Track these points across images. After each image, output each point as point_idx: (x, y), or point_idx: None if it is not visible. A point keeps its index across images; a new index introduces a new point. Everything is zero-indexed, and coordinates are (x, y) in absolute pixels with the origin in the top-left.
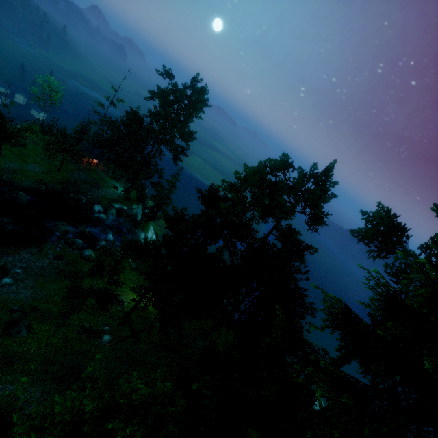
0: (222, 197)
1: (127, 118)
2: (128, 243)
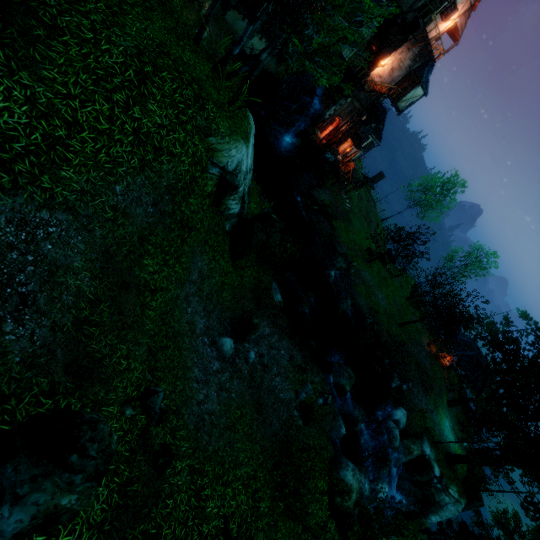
0: None
1: None
2: None
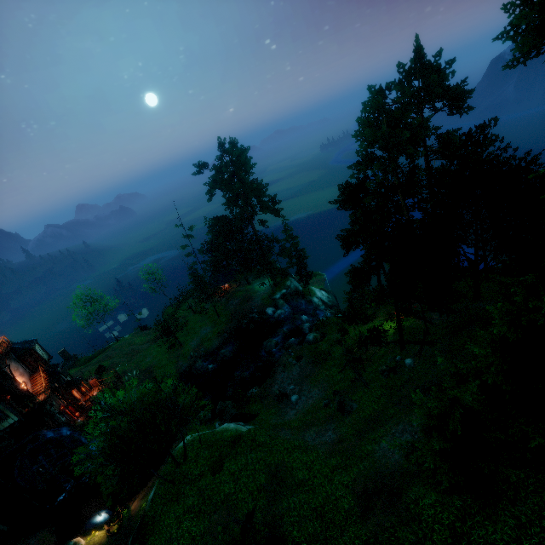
0: (356, 185)
1: (216, 229)
2: (351, 276)
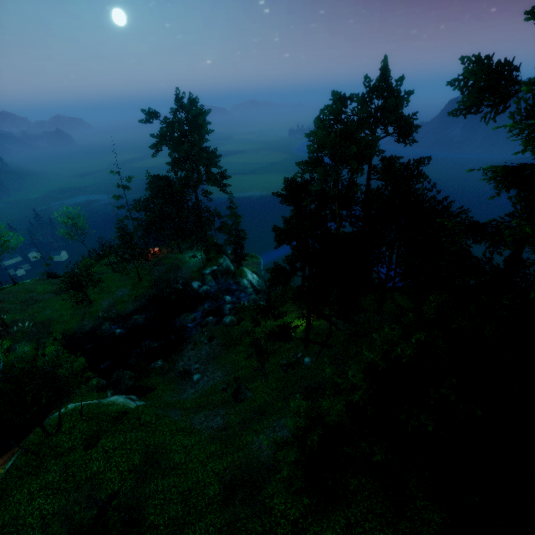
0: (302, 184)
1: (155, 188)
2: (271, 274)
